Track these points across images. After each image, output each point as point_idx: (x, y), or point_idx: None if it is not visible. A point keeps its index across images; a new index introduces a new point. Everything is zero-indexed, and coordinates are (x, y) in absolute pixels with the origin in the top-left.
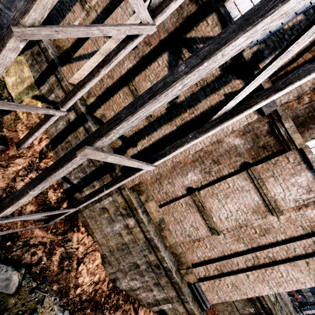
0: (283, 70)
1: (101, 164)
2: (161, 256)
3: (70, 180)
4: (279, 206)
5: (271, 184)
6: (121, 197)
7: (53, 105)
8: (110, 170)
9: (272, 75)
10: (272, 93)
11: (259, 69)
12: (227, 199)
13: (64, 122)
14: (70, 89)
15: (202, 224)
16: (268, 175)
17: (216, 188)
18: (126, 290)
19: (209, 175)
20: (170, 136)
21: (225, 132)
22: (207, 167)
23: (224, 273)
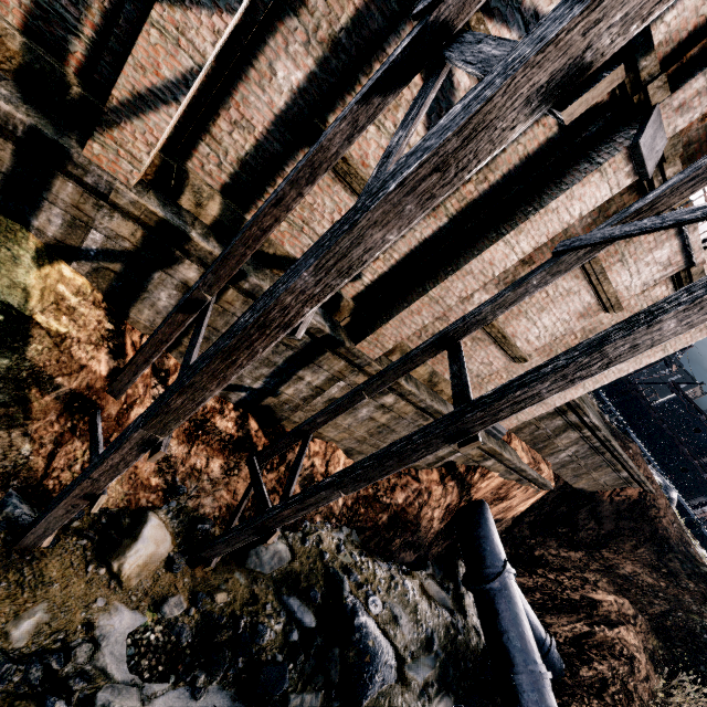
0: (699, 43)
1: (307, 342)
2: None
3: (242, 387)
4: (619, 298)
5: (616, 272)
6: (363, 375)
7: (112, 260)
8: (331, 346)
9: (670, 54)
10: (702, 184)
11: (651, 51)
12: (542, 313)
13: (171, 292)
14: (154, 211)
15: (498, 356)
16: (614, 262)
17: (525, 304)
18: None
19: None
20: (434, 239)
21: (565, 223)
22: (510, 274)
23: None
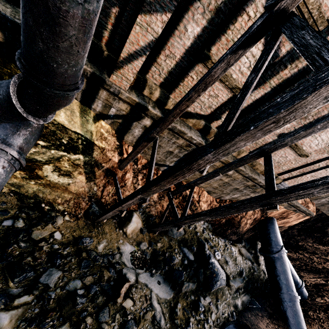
0: None
1: (194, 148)
2: (258, 181)
3: (165, 165)
4: None
5: None
6: (218, 162)
7: (118, 118)
8: None
9: None
10: None
11: None
12: (321, 133)
13: (139, 129)
14: (134, 100)
15: (291, 153)
16: None
17: None
18: (229, 199)
19: (305, 120)
20: (261, 99)
21: None
22: None
23: (305, 172)
